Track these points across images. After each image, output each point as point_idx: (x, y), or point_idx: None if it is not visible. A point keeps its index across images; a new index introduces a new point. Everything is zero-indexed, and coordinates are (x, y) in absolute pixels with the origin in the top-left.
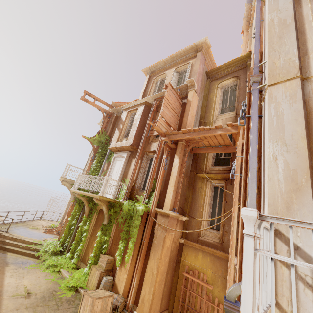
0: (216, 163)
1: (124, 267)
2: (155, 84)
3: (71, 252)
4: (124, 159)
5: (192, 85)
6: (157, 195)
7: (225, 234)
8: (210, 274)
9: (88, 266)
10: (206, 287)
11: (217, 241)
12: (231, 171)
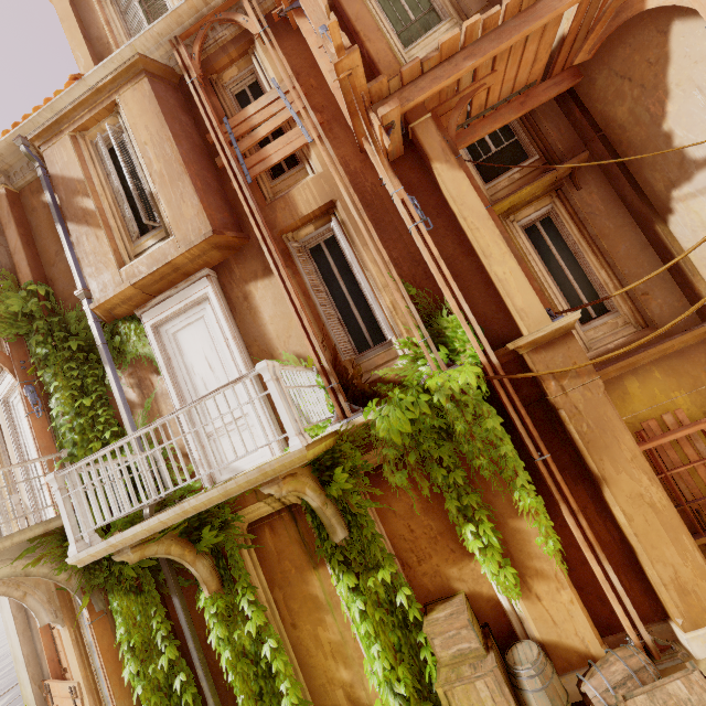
0: (486, 173)
1: (541, 577)
2: (113, 5)
3: None
4: (215, 302)
5: None
6: (470, 312)
7: (645, 300)
8: (684, 400)
9: None
10: (705, 430)
11: (633, 331)
12: (552, 162)
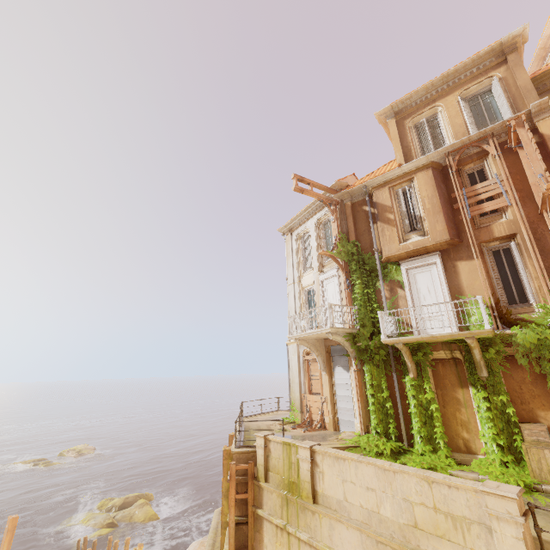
0: None
1: None
2: (414, 131)
3: (425, 441)
4: (439, 266)
5: (541, 110)
6: None
7: None
8: None
9: (499, 451)
10: None
11: None
12: None
